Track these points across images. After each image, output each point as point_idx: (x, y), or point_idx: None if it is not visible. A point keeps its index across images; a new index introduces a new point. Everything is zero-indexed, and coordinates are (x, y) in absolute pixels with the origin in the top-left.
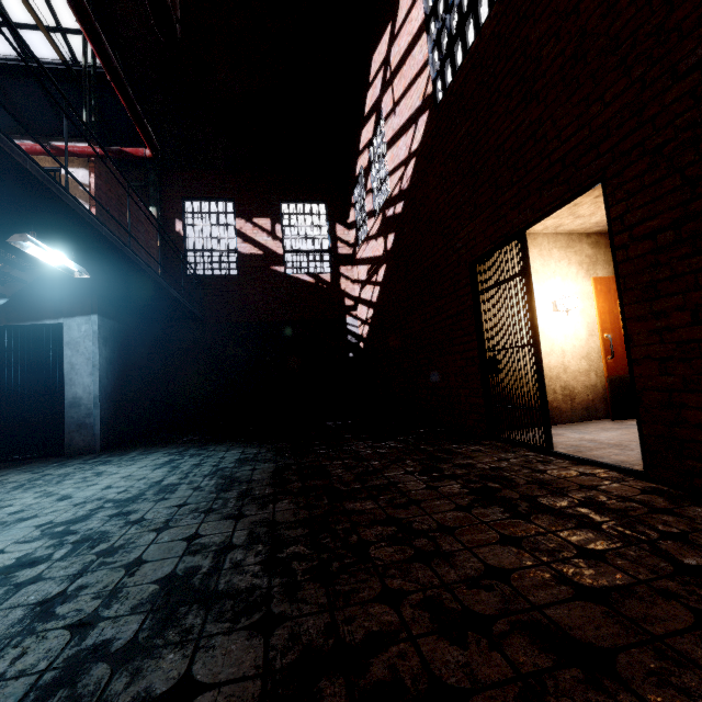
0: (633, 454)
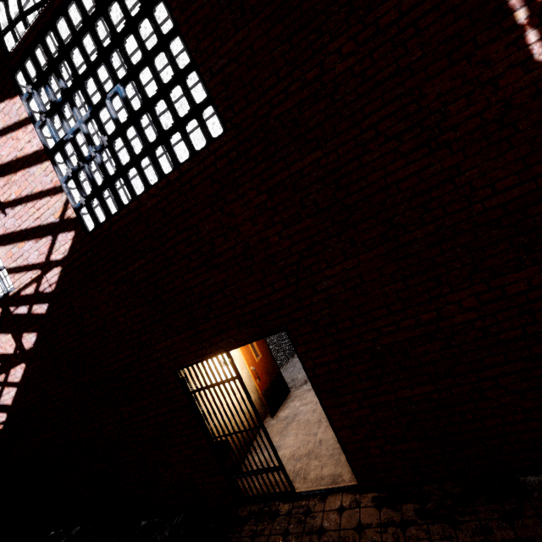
0: (327, 461)
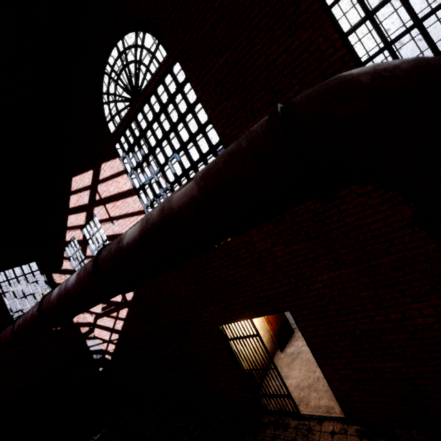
0: (323, 395)
